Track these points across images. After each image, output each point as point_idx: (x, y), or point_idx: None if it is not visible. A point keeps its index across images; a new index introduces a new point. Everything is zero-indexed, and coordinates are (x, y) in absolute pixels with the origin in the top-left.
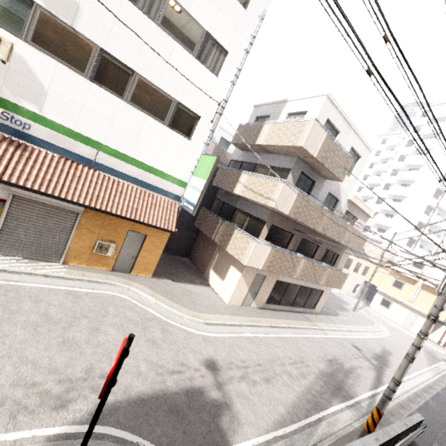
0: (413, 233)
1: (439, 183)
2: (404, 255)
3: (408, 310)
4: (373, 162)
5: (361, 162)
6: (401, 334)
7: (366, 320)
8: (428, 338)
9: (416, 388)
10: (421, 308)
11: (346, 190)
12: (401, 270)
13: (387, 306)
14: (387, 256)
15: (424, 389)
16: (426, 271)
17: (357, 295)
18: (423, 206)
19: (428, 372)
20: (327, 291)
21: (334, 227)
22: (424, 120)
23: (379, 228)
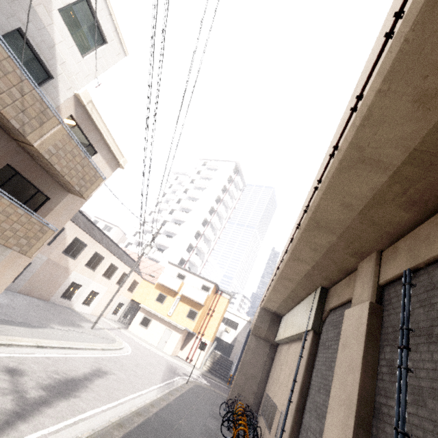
0: (184, 254)
1: (206, 214)
2: (172, 267)
3: (165, 326)
4: (167, 192)
5: (107, 53)
6: (148, 353)
7: (106, 338)
8: (179, 356)
9: (103, 424)
10: (176, 321)
11: (73, 74)
12: (165, 282)
13: (146, 325)
14: (147, 251)
15: (124, 420)
16: (186, 282)
17: (119, 319)
18: (194, 230)
19: (154, 390)
20: (9, 268)
21: (4, 81)
22: (204, 168)
23: (159, 248)
